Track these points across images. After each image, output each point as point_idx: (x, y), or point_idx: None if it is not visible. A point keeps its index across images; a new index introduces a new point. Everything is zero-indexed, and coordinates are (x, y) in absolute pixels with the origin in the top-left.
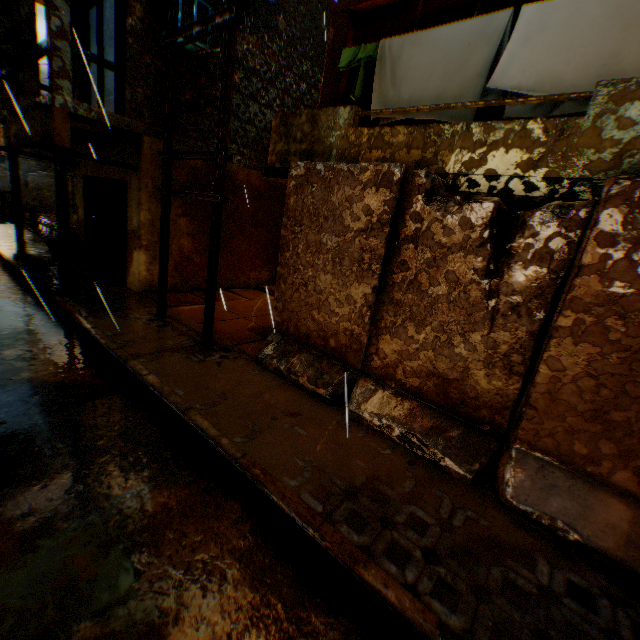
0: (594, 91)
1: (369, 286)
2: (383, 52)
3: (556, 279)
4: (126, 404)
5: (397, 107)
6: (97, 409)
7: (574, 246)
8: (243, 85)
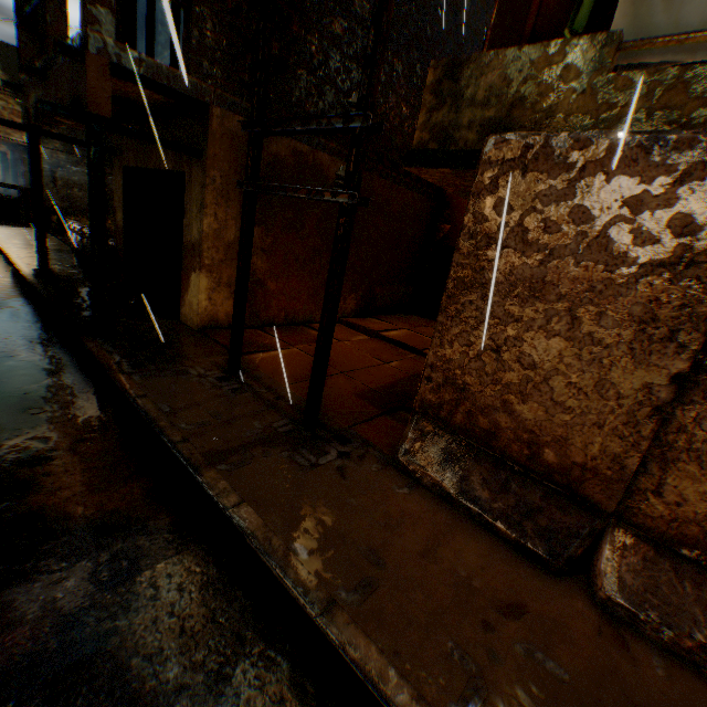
0: None
1: (662, 371)
2: None
3: None
4: (207, 575)
5: None
6: (157, 593)
7: None
8: (345, 40)
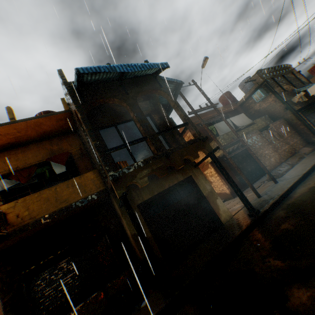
0: (255, 121)
1: (271, 147)
2: (215, 126)
3: (277, 134)
4: None
5: (226, 132)
6: None
7: (274, 130)
8: None
